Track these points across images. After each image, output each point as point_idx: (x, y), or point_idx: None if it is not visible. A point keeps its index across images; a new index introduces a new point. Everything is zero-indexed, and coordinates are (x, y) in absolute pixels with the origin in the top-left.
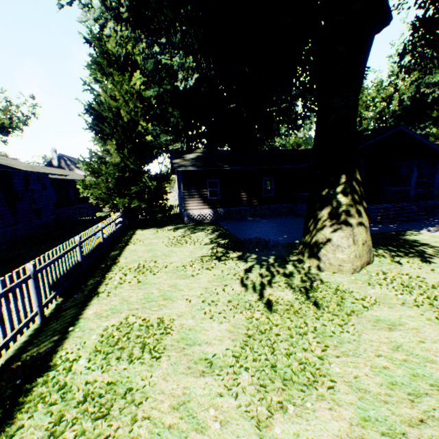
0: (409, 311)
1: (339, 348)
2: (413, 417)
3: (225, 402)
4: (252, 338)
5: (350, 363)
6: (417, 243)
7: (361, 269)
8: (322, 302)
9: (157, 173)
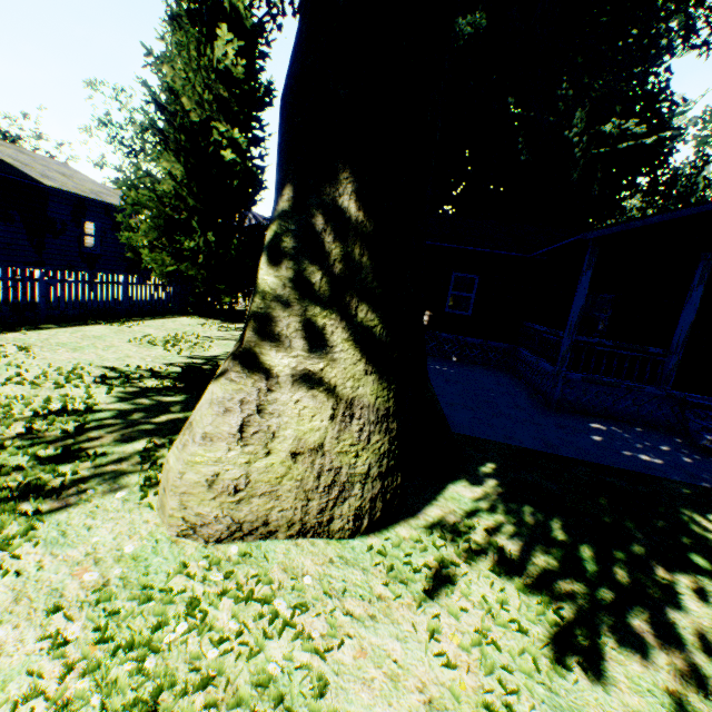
0: None
1: None
2: None
3: None
4: None
5: None
6: (706, 559)
7: (255, 538)
8: None
9: (252, 228)
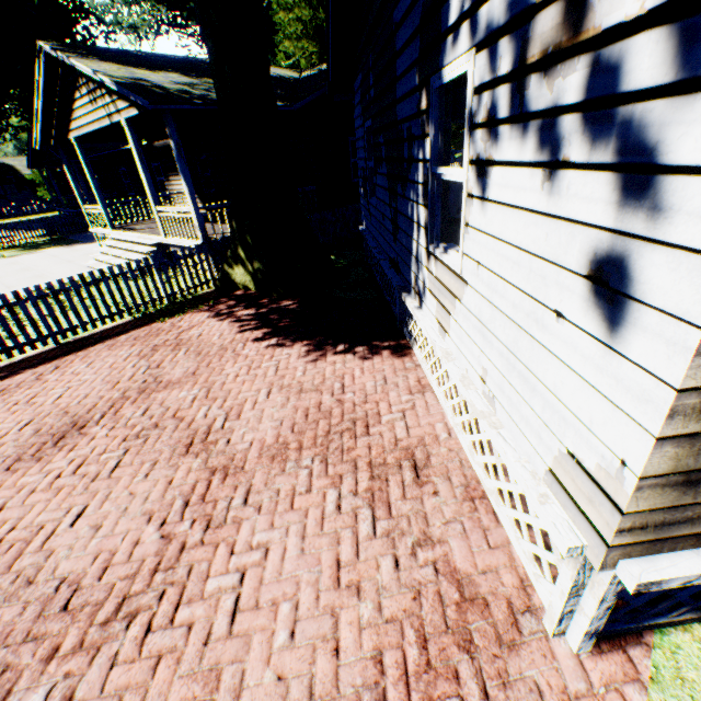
0: None
1: None
2: None
3: None
4: None
5: None
6: None
7: None
8: None
9: None
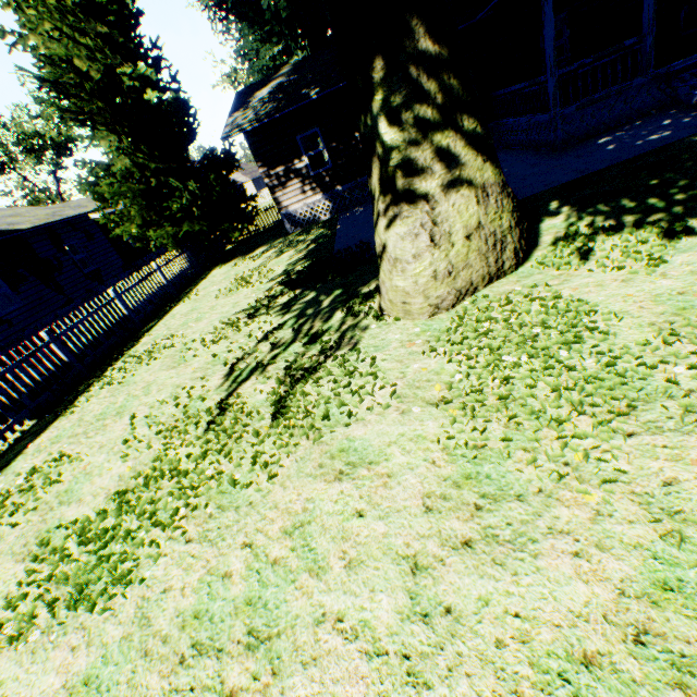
0: (433, 423)
1: (210, 521)
2: (146, 696)
3: (0, 609)
4: (129, 493)
5: (189, 558)
6: None
7: (468, 297)
8: (295, 406)
9: (209, 159)
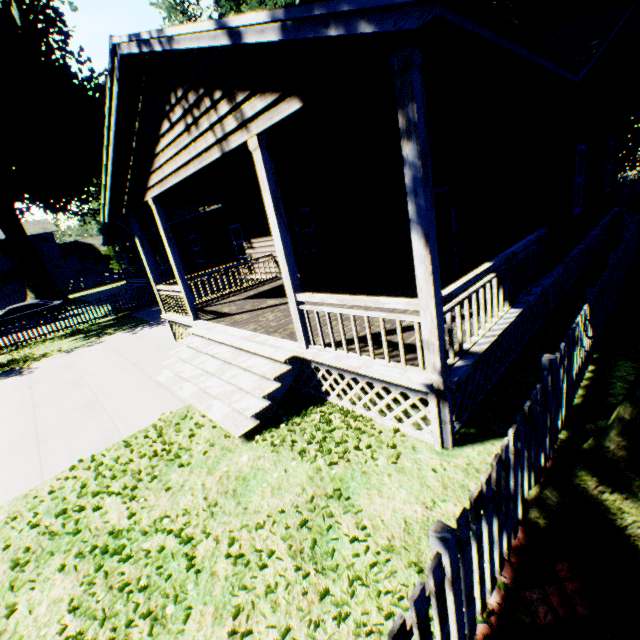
0: None
1: None
2: None
3: None
4: None
5: None
6: None
7: None
8: None
9: None
